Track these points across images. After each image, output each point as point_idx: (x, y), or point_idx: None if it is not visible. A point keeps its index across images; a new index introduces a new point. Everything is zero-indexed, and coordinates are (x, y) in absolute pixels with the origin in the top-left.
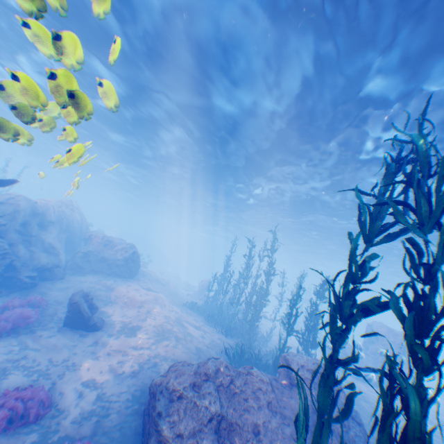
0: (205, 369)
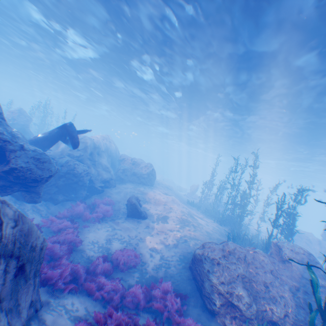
0: (227, 248)
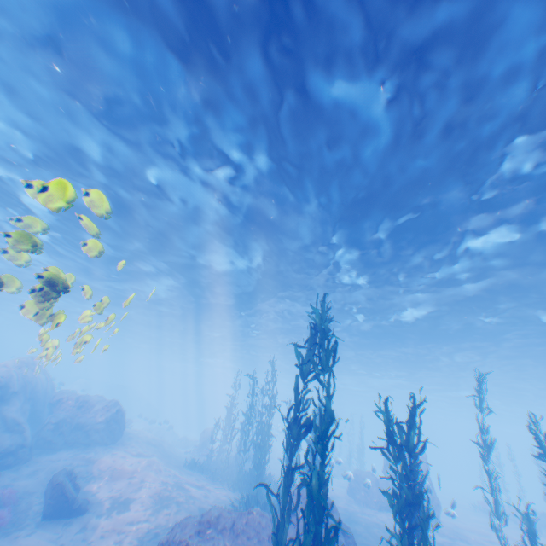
0: (209, 516)
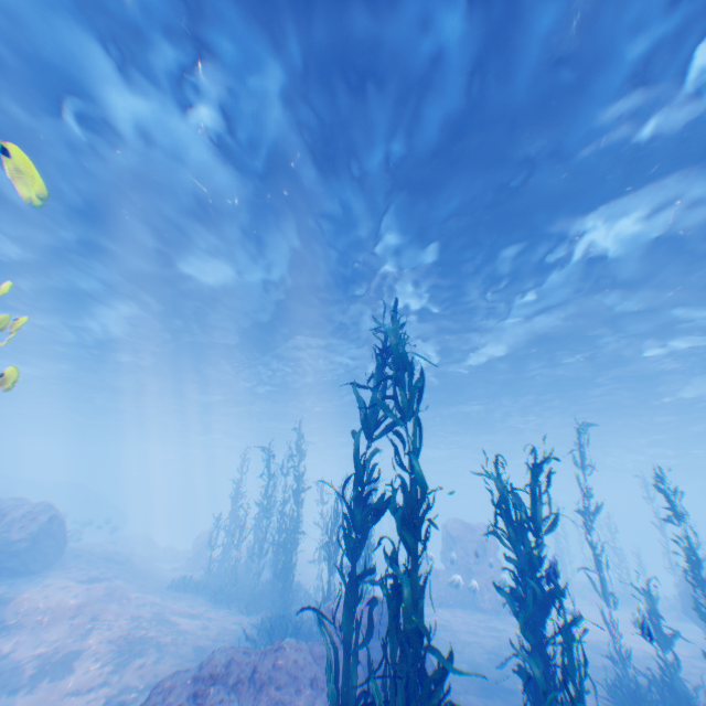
0: (212, 667)
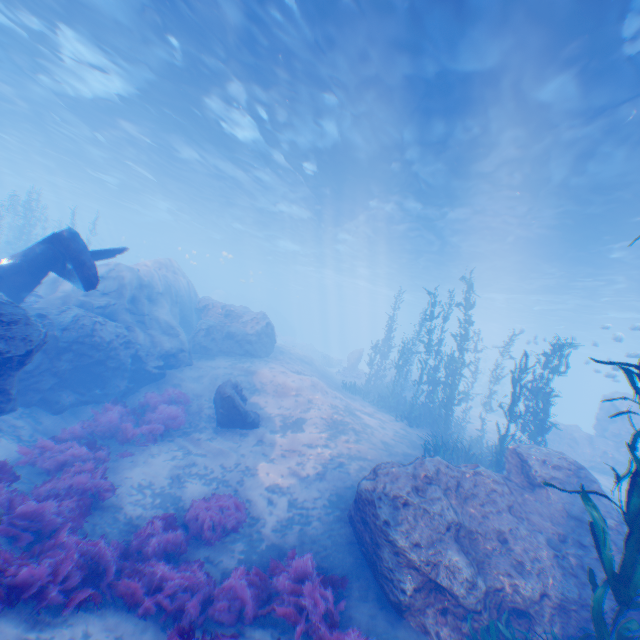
0: (424, 471)
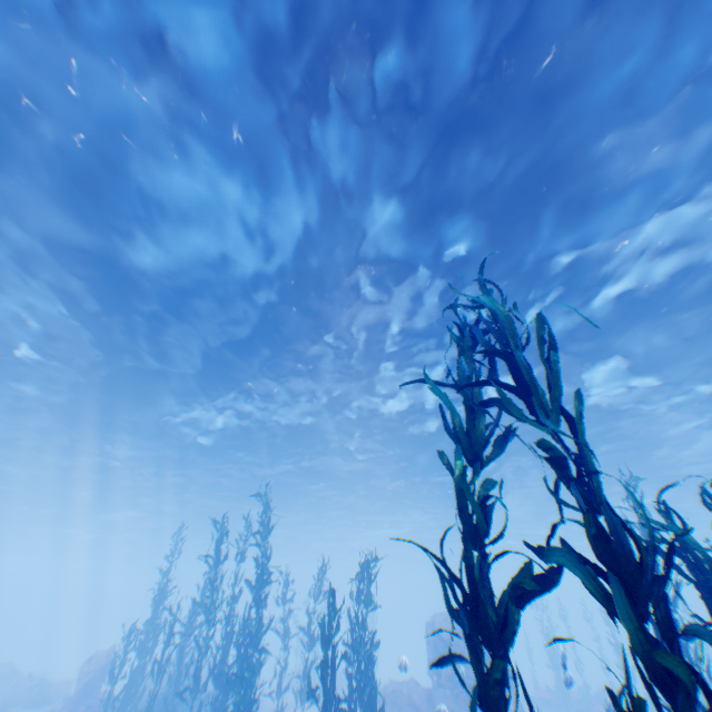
0: None
